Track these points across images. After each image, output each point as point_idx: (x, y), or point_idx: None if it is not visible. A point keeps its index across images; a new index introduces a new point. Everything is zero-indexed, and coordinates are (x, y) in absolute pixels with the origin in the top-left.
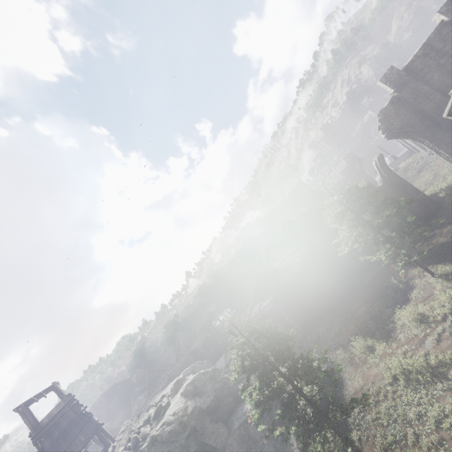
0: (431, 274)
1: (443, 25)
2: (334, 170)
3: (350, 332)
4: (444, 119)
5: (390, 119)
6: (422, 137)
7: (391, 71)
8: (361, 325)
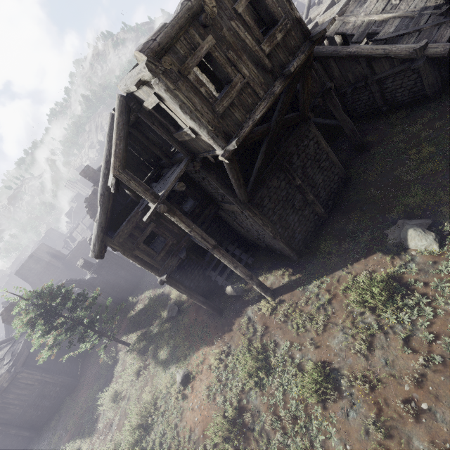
0: (128, 345)
1: None
2: (81, 224)
3: (69, 435)
4: None
5: (96, 207)
6: None
7: (88, 169)
8: (78, 422)
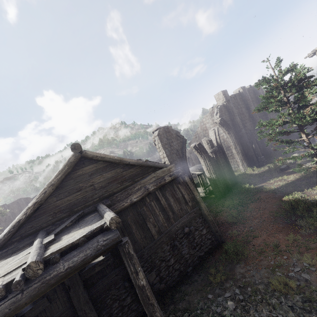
0: None
1: (240, 94)
2: None
3: None
4: (240, 131)
5: (222, 113)
6: (233, 133)
7: (226, 92)
8: None
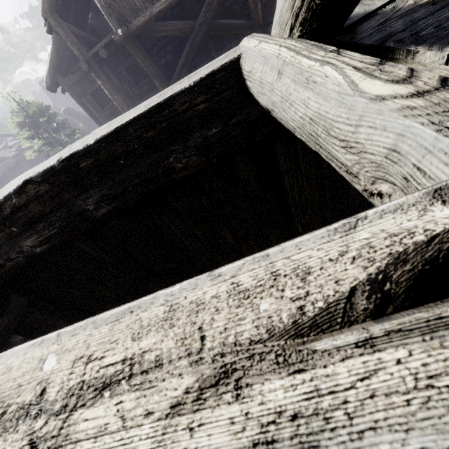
0: None
1: None
2: None
3: None
4: None
5: None
6: None
7: None
8: None
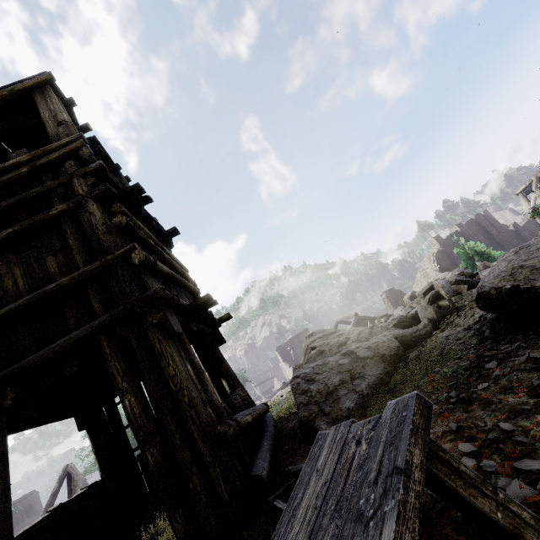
0: None
1: (457, 232)
2: None
3: None
4: None
5: (440, 260)
6: None
7: (439, 237)
8: None
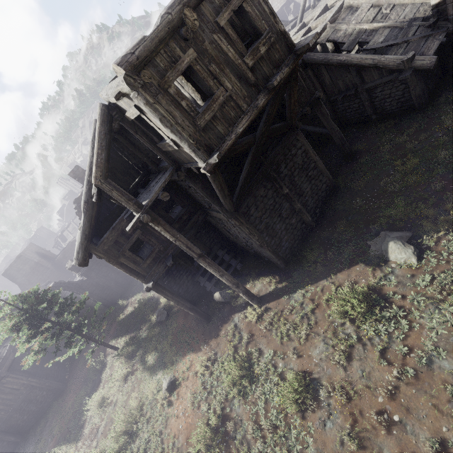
0: (116, 350)
1: None
2: (73, 223)
3: (54, 440)
4: None
5: None
6: None
7: (78, 169)
8: (65, 427)
